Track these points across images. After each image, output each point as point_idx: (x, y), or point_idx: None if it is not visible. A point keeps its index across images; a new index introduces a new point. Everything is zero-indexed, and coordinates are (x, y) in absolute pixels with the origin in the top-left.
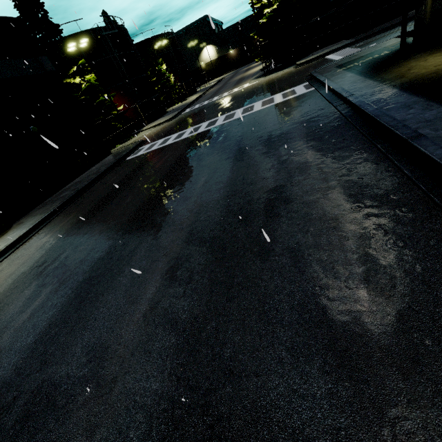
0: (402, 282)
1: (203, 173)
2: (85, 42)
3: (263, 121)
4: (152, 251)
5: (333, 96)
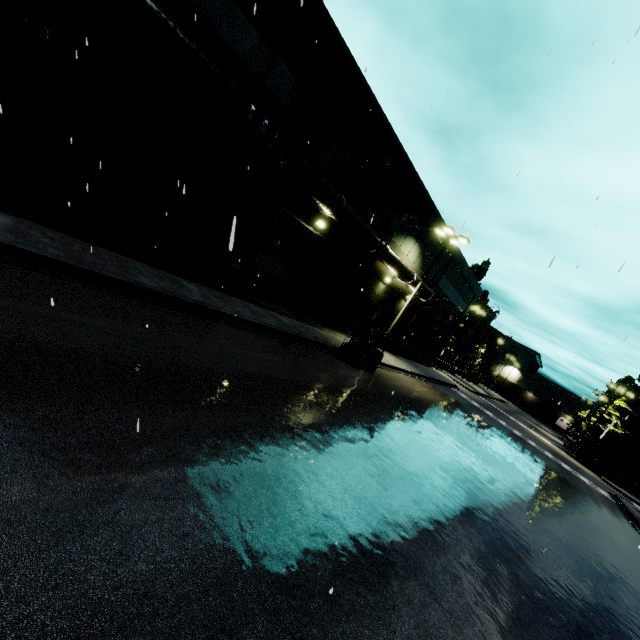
0: (635, 547)
1: (539, 461)
2: (481, 312)
3: (574, 478)
4: (528, 463)
5: (629, 516)
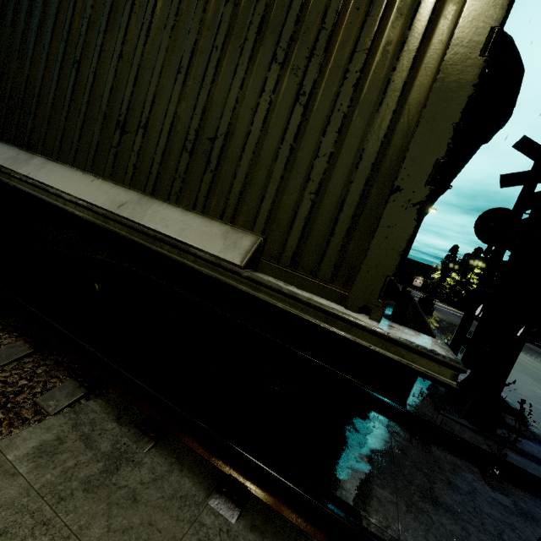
0: None
1: None
2: None
3: None
4: None
5: None
